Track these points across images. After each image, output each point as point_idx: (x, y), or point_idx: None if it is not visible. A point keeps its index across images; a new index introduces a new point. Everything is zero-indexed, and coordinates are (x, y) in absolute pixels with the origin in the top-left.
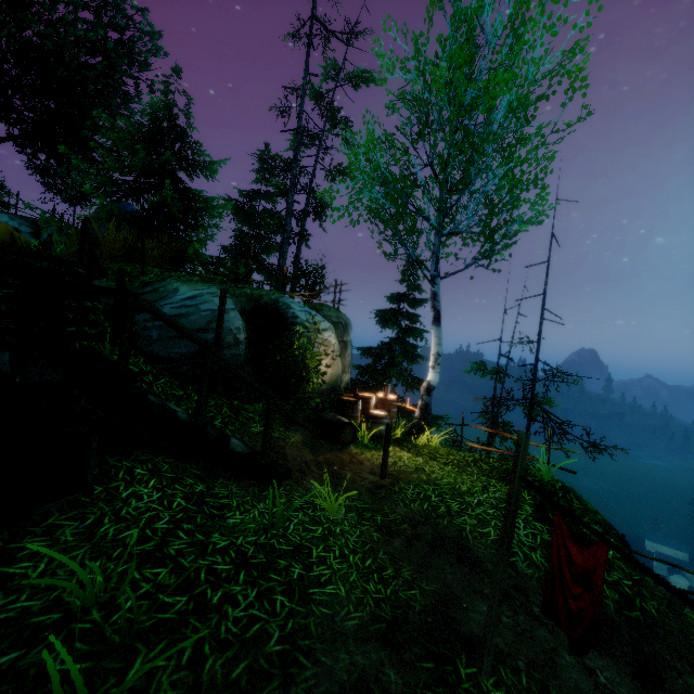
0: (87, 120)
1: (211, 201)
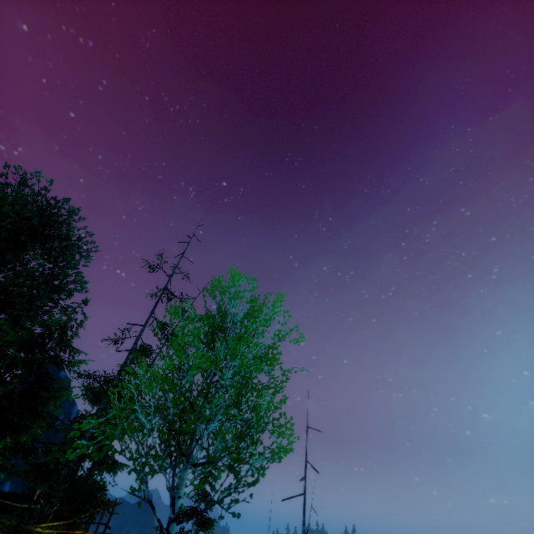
0: None
1: (66, 390)
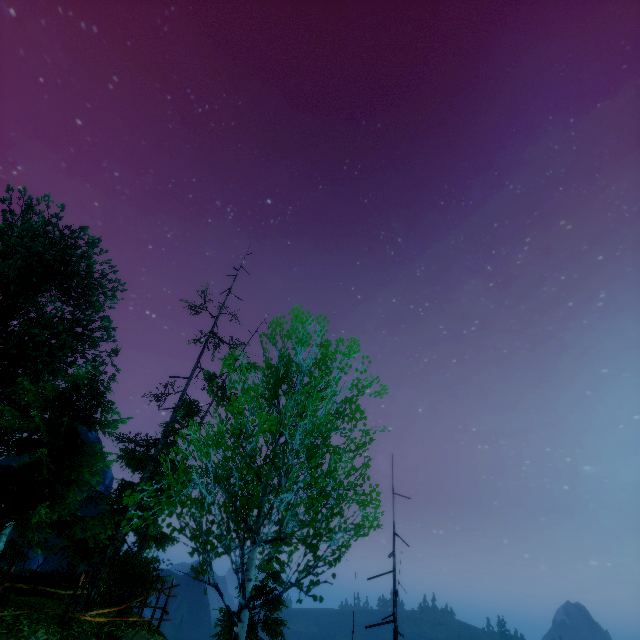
0: (14, 384)
1: (101, 455)
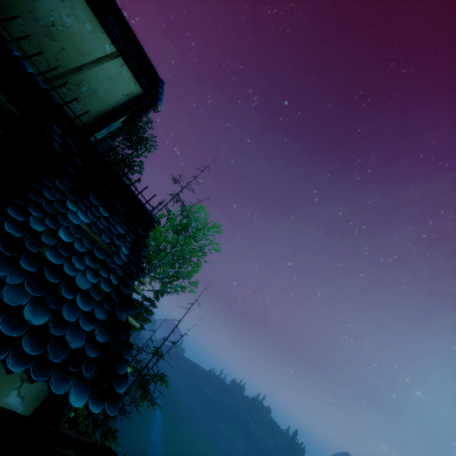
0: None
1: None
